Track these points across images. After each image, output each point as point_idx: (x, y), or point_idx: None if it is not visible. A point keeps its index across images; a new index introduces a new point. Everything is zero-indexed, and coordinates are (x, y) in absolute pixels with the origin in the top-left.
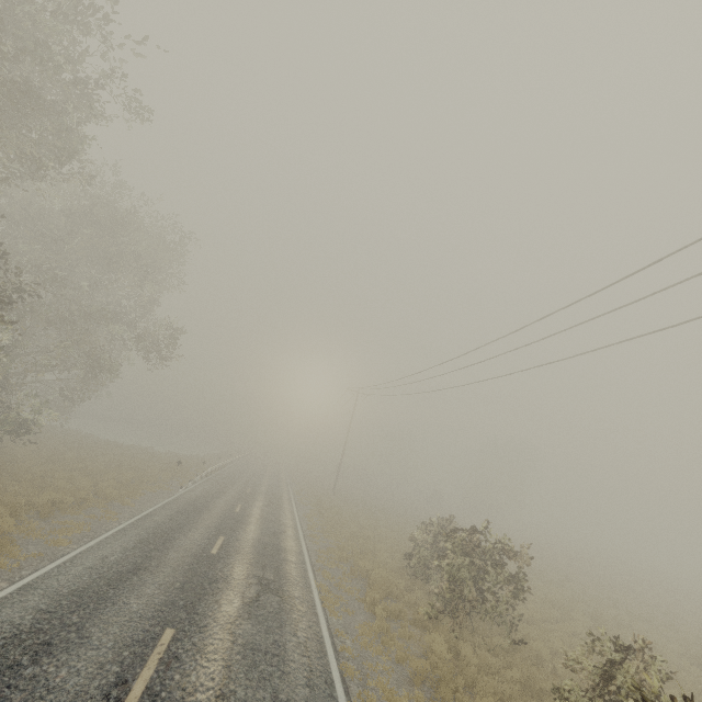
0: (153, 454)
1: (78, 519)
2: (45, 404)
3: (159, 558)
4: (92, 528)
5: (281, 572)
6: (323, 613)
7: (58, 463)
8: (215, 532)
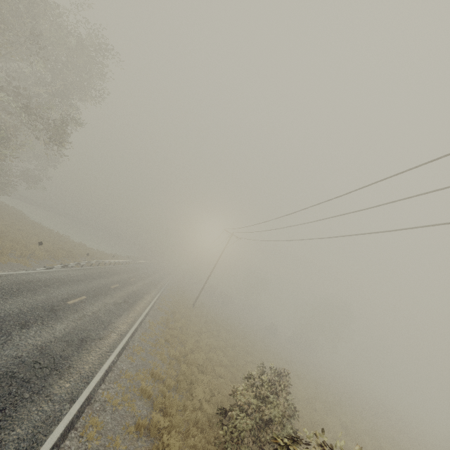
0: (63, 240)
1: None
2: None
3: None
4: None
5: None
6: None
7: None
8: None
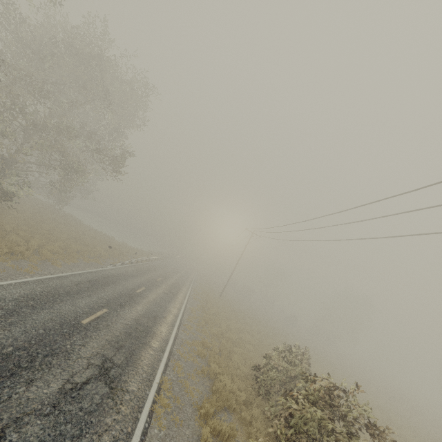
0: (111, 241)
1: (0, 265)
2: (27, 183)
3: (23, 316)
4: (3, 274)
5: (134, 356)
6: (145, 420)
7: (35, 227)
8: (103, 304)
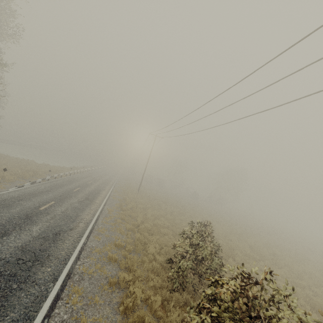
0: (29, 164)
1: None
2: None
3: None
4: None
5: None
6: None
7: None
8: None
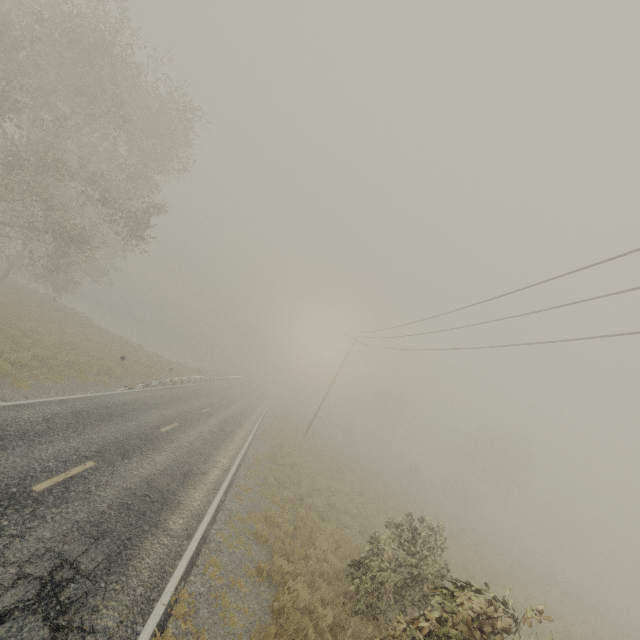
0: (136, 351)
1: None
2: None
3: None
4: None
5: (126, 552)
6: None
7: (0, 326)
8: (90, 453)
